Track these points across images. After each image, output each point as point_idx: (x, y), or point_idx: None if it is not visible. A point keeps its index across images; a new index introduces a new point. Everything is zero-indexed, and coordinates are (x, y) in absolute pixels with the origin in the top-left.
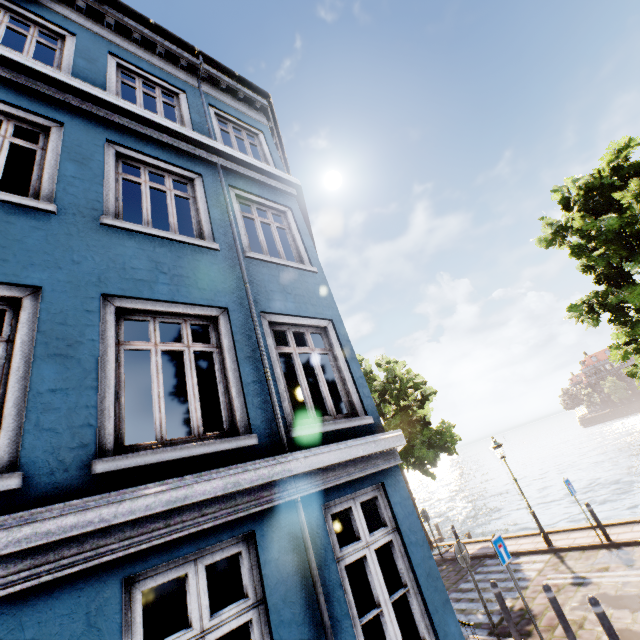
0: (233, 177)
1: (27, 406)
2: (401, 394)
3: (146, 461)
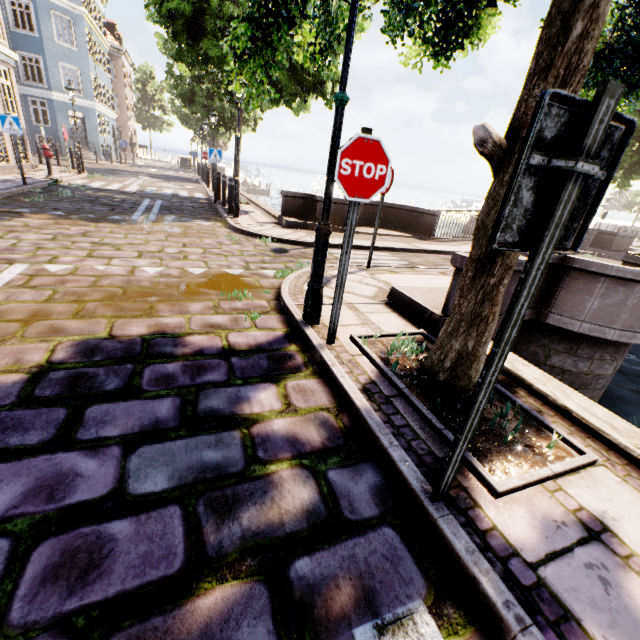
0: None
1: None
2: None
3: None
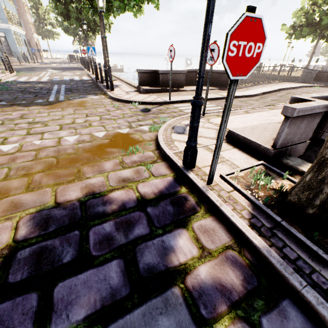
0: None
1: None
2: None
3: None
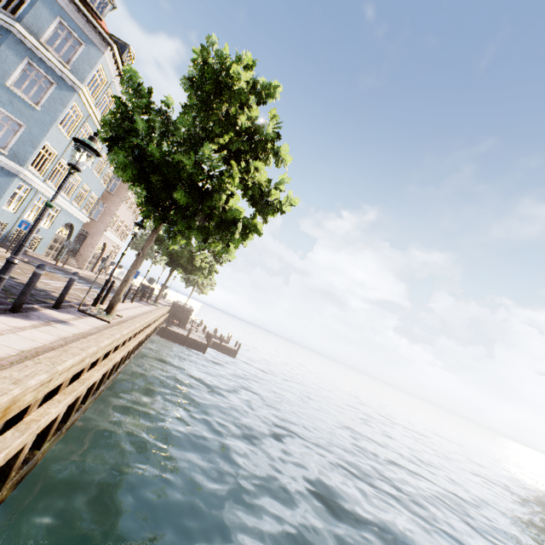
0: None
1: None
2: None
3: None
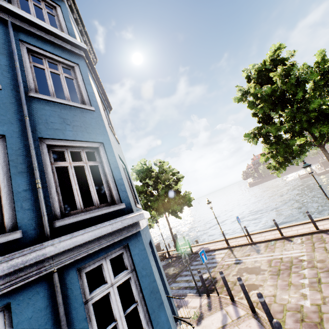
0: (25, 34)
1: None
2: (166, 179)
3: None
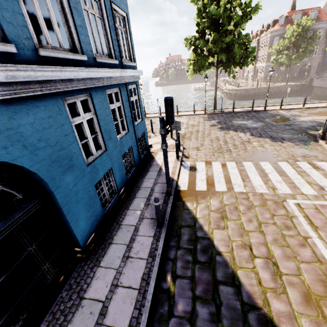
0: None
1: (77, 31)
2: None
3: (103, 61)
